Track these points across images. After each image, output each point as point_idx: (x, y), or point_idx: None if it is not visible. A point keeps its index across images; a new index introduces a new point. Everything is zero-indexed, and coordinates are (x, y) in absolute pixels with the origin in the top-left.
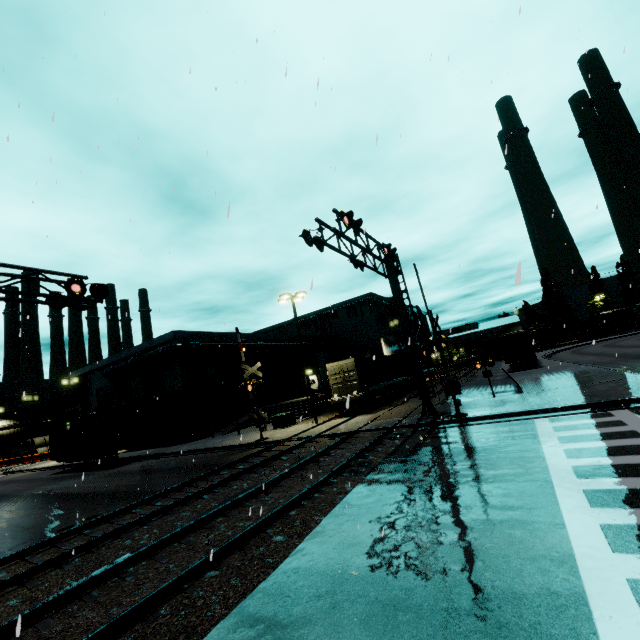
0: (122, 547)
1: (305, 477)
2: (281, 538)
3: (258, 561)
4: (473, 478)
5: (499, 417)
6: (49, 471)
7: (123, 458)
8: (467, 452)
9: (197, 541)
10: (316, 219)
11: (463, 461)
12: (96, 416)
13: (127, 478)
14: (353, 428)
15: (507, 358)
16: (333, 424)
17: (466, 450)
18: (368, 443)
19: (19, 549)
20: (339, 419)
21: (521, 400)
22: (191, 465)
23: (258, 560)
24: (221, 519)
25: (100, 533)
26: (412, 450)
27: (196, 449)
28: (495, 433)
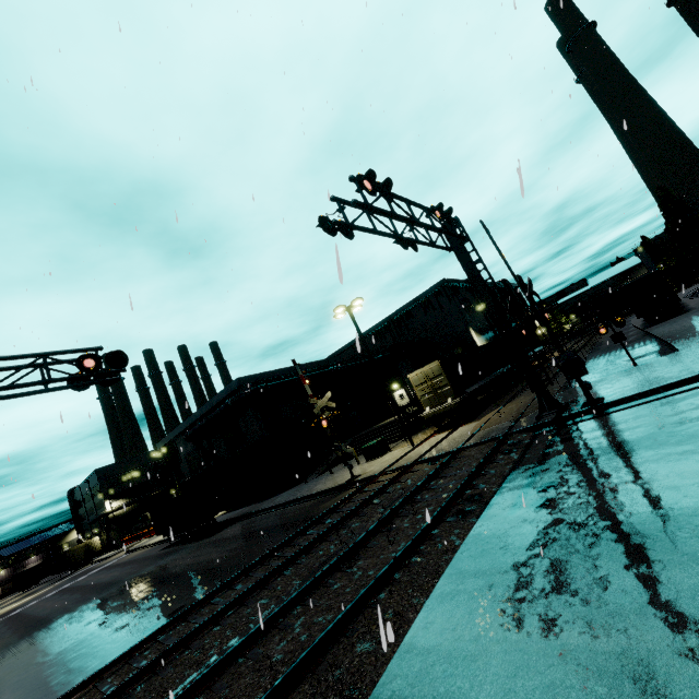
0: (189, 663)
1: (393, 538)
2: (367, 646)
3: (335, 697)
4: (644, 503)
5: (653, 393)
6: (160, 546)
7: (221, 522)
8: (620, 457)
9: (266, 654)
10: (331, 198)
11: (618, 474)
12: (191, 482)
13: (220, 548)
14: (455, 445)
15: (638, 311)
16: (431, 443)
17: (617, 454)
18: (476, 464)
19: (102, 664)
20: (438, 435)
21: (679, 362)
22: (281, 523)
23: (335, 694)
24: (298, 611)
25: (174, 639)
26: (536, 465)
27: (288, 501)
28: (655, 419)
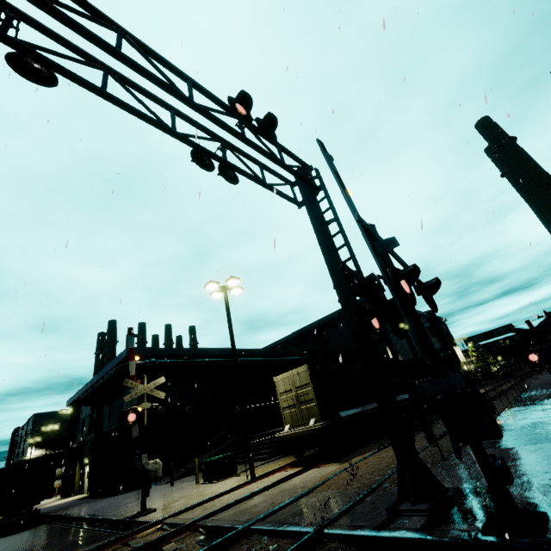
0: None
1: None
2: None
3: None
4: None
5: None
6: None
7: (45, 514)
8: None
9: None
10: None
11: None
12: (76, 449)
13: None
14: (258, 512)
15: None
16: (261, 486)
17: None
18: None
19: None
20: (286, 471)
21: None
22: None
23: None
24: None
25: None
26: None
27: (84, 516)
28: None
